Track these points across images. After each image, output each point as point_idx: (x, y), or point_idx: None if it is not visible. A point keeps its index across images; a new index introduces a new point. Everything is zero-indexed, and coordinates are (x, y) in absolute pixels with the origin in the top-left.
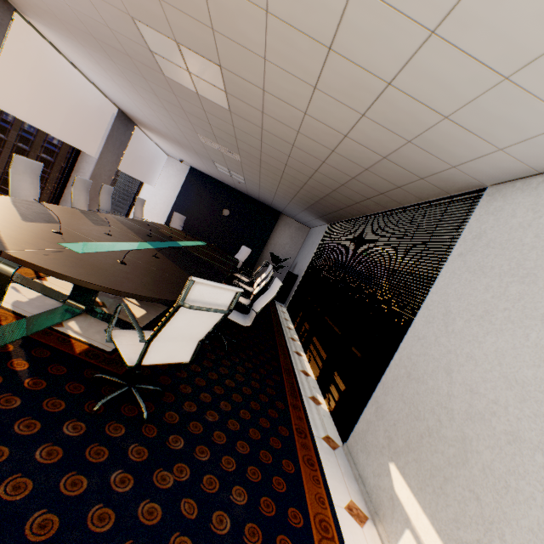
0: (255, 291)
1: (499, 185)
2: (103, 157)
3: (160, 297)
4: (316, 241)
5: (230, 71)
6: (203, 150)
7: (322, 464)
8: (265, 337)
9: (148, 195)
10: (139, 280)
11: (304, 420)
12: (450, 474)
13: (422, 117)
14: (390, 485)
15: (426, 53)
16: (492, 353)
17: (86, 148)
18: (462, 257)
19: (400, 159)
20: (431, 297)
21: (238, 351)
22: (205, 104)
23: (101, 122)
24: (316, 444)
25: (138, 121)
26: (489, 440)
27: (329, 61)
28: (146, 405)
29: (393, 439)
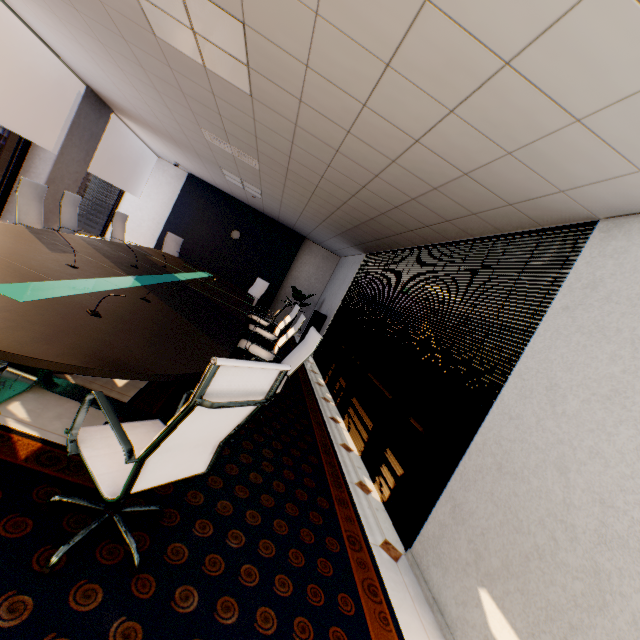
0: (280, 341)
1: (618, 219)
2: (65, 153)
3: (156, 370)
4: (350, 275)
5: (259, 33)
6: (208, 152)
7: (386, 589)
8: (293, 401)
9: (131, 209)
10: (122, 344)
11: (355, 521)
12: (579, 621)
13: (542, 119)
14: (483, 622)
15: (585, 13)
16: (632, 451)
17: (39, 138)
18: (569, 311)
19: (488, 177)
20: (525, 363)
21: (262, 425)
22: (215, 84)
23: (61, 103)
24: (375, 558)
25: (116, 105)
26: (639, 580)
27: (420, 21)
28: (137, 539)
29: (482, 555)
